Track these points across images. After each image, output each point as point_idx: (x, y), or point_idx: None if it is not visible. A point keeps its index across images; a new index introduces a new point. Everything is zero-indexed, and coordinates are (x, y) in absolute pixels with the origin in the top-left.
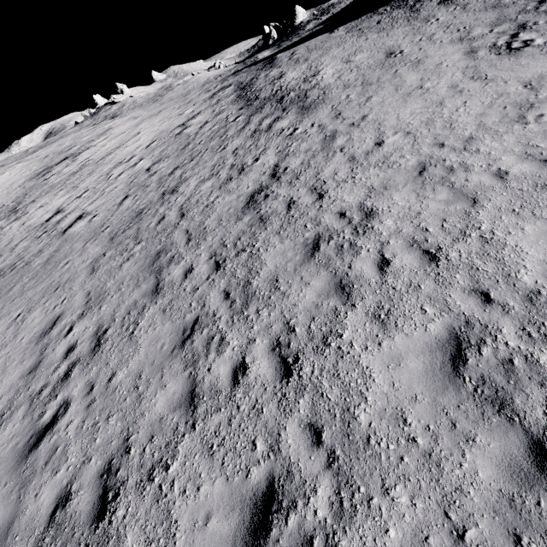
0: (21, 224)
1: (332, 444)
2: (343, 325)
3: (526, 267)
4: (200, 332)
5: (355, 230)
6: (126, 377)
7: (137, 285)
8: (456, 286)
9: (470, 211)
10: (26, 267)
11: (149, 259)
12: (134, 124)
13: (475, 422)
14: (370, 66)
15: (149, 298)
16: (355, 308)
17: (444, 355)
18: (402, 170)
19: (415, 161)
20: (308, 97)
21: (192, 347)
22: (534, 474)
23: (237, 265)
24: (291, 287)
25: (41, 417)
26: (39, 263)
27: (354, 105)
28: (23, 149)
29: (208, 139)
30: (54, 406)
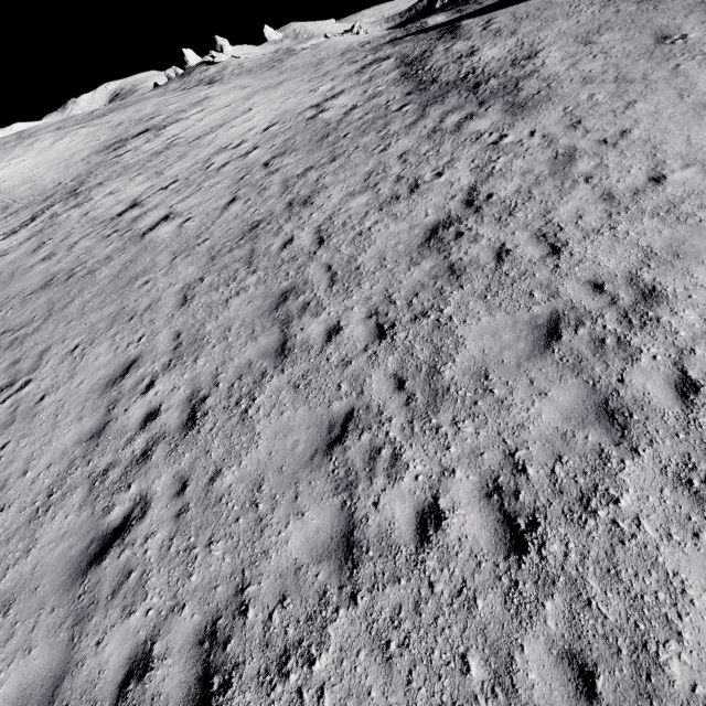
0: (83, 214)
1: (617, 705)
2: (618, 482)
3: None
4: (357, 435)
5: (624, 317)
6: (238, 482)
7: (251, 336)
8: None
9: None
10: (89, 277)
11: (269, 299)
12: (243, 96)
13: None
14: (628, 53)
15: (271, 361)
16: (638, 457)
17: None
18: None
19: None
20: (522, 90)
21: (345, 458)
22: None
23: (414, 337)
24: (512, 393)
25: (106, 514)
26: (107, 275)
27: (604, 111)
28: (86, 109)
29: (359, 132)
30: (125, 501)
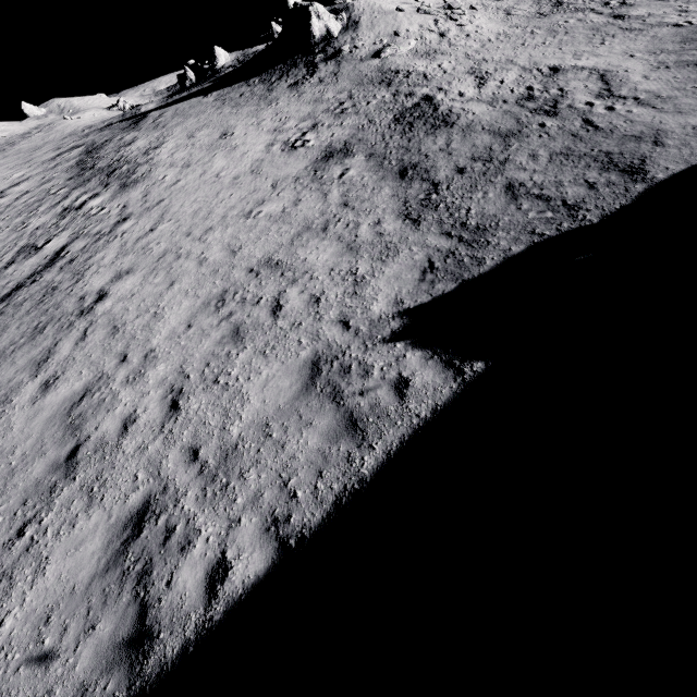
0: None
1: None
2: (19, 393)
3: (162, 333)
4: None
5: (82, 312)
6: None
7: None
8: (114, 352)
9: (164, 292)
10: None
11: None
12: None
13: (55, 443)
14: (202, 145)
15: None
16: (36, 379)
17: (70, 403)
18: (150, 256)
19: (164, 248)
20: (135, 174)
21: None
22: (62, 464)
23: None
24: None
25: None
26: None
27: (162, 187)
28: None
29: (16, 215)
30: None
